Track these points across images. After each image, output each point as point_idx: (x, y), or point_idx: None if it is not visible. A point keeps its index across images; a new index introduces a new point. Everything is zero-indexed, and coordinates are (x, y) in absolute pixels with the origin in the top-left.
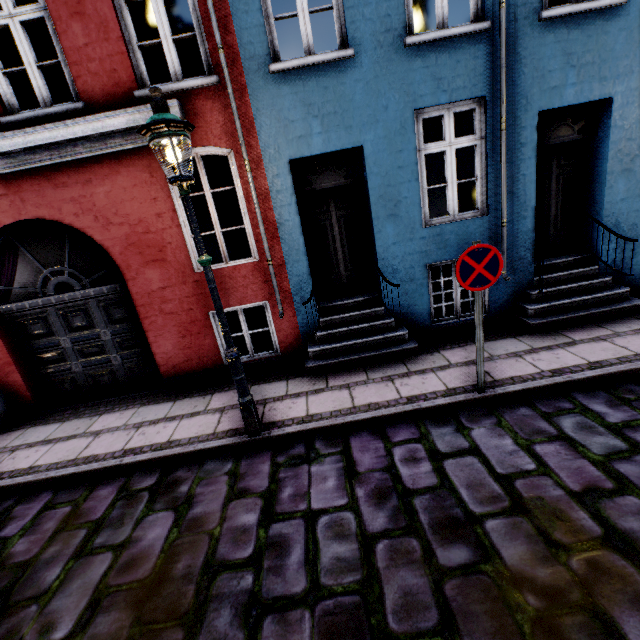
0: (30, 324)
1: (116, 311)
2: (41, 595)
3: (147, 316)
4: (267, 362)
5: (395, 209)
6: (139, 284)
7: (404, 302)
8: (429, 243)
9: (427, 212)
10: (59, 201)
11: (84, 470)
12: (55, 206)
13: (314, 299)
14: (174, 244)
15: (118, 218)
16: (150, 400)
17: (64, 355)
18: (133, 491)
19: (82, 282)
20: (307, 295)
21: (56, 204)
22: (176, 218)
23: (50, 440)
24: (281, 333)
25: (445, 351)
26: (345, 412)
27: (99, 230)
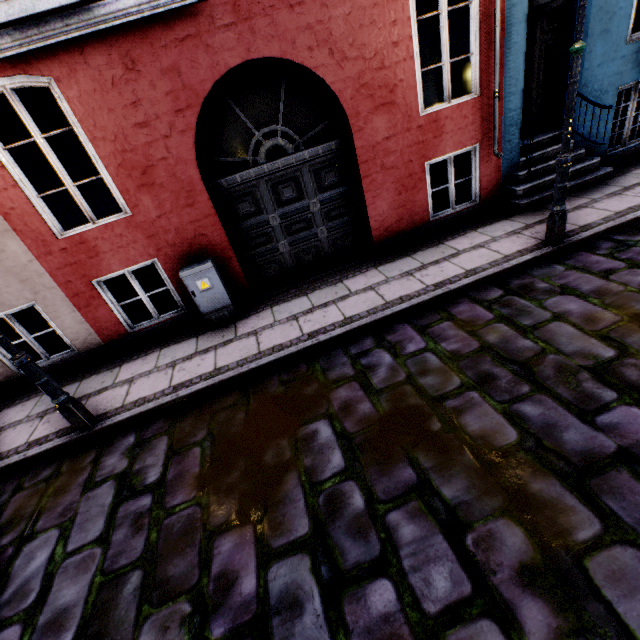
0: (237, 203)
1: (326, 176)
2: (542, 351)
3: (368, 174)
4: (469, 212)
5: (608, 23)
6: (365, 136)
7: (591, 132)
8: (626, 63)
9: (630, 27)
10: (292, 31)
11: (418, 302)
12: (287, 38)
13: (519, 137)
14: (405, 82)
15: (353, 51)
16: (376, 263)
17: (271, 236)
18: (493, 300)
19: (294, 144)
20: (514, 133)
21: (289, 35)
22: (411, 47)
23: (323, 305)
24: (485, 179)
25: (635, 171)
26: (616, 216)
27: (332, 69)
